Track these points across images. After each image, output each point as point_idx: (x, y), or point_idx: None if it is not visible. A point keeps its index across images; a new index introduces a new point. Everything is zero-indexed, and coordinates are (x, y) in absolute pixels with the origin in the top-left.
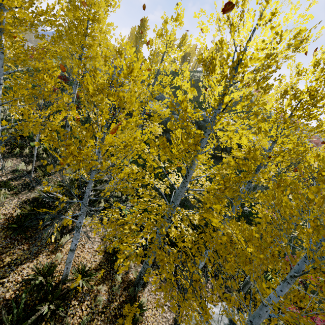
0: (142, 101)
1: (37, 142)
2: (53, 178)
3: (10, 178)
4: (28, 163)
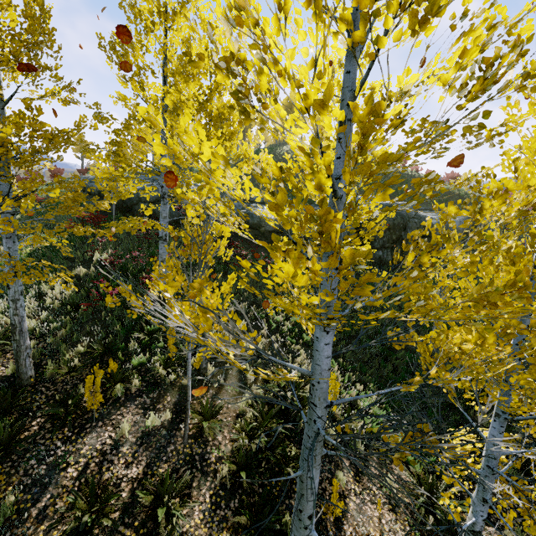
0: (247, 213)
1: (198, 359)
2: (218, 418)
3: (149, 461)
4: (154, 407)
